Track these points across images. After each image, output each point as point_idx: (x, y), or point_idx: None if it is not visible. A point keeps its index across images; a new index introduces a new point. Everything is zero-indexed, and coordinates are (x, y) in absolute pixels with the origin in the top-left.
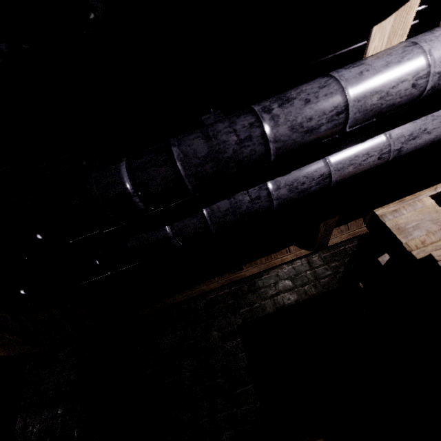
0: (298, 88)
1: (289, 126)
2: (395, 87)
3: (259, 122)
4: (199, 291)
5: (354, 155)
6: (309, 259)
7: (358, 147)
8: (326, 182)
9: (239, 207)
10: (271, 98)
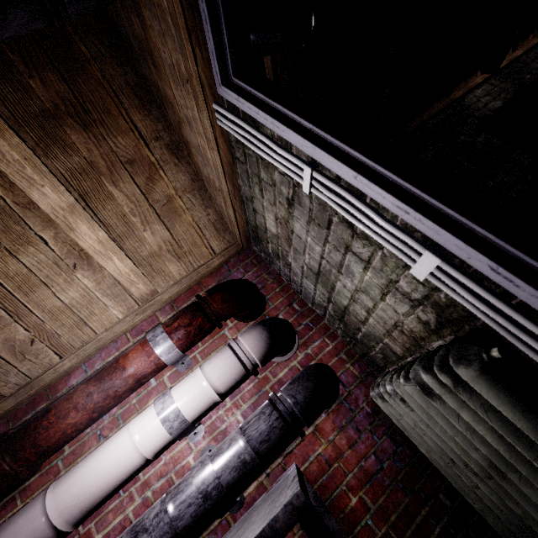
0: None
1: None
2: None
3: None
4: (427, 115)
5: None
6: (489, 83)
7: None
8: None
9: None
10: None
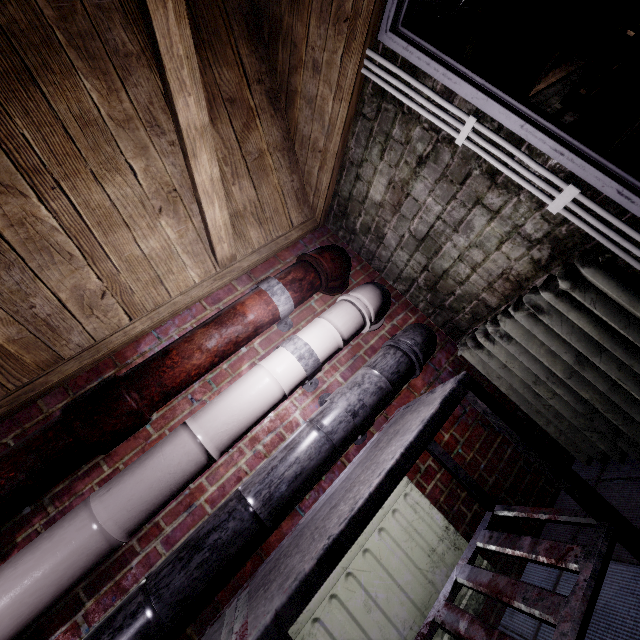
0: None
1: None
2: None
3: None
4: None
5: None
6: None
7: None
8: None
9: None
10: None
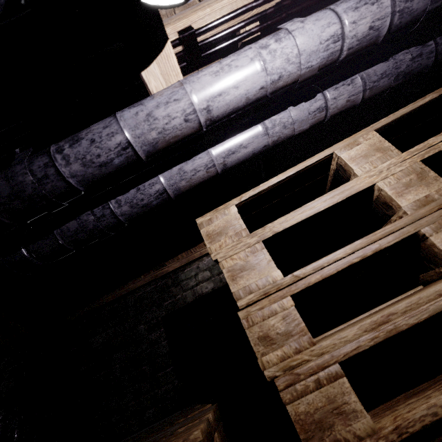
0: (90, 127)
1: (80, 163)
2: (169, 123)
3: (52, 162)
4: (127, 290)
5: (183, 171)
6: None
7: (186, 164)
8: (165, 196)
9: (86, 226)
10: (69, 138)
